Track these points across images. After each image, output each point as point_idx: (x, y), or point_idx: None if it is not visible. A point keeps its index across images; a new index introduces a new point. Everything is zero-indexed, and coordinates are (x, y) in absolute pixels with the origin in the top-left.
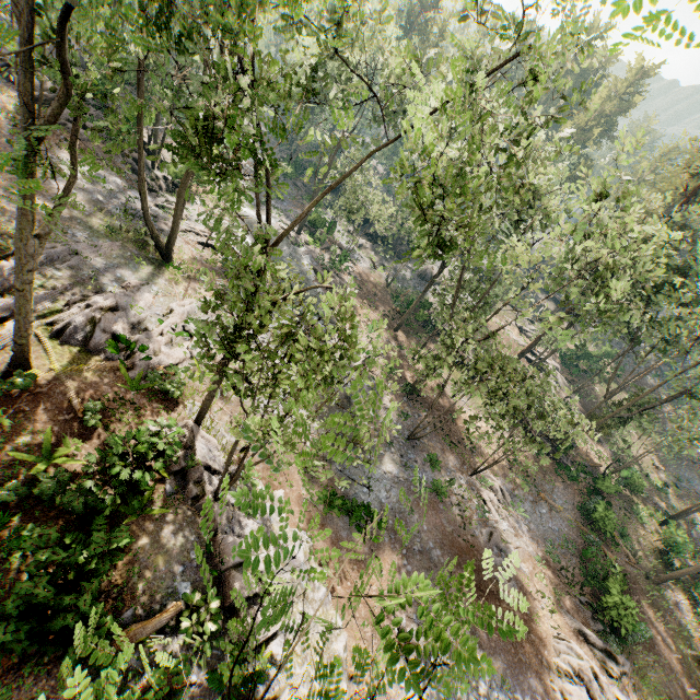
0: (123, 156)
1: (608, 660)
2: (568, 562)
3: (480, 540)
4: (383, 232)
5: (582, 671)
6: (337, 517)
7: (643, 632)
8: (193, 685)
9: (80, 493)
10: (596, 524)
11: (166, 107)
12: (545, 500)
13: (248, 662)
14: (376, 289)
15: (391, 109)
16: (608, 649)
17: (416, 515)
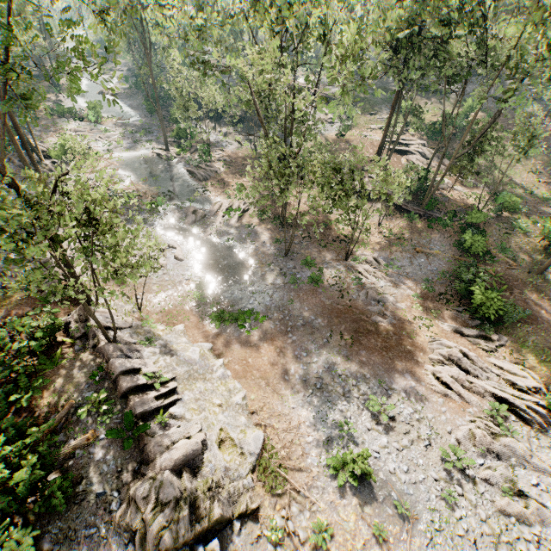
0: (14, 163)
1: (483, 341)
2: (447, 288)
3: (358, 301)
4: (226, 113)
5: (451, 355)
6: (230, 326)
7: (522, 313)
8: (102, 440)
9: (1, 366)
10: (470, 251)
11: (42, 112)
12: (421, 252)
13: (148, 421)
14: (245, 160)
15: (164, 6)
16: (483, 334)
17: (297, 303)
